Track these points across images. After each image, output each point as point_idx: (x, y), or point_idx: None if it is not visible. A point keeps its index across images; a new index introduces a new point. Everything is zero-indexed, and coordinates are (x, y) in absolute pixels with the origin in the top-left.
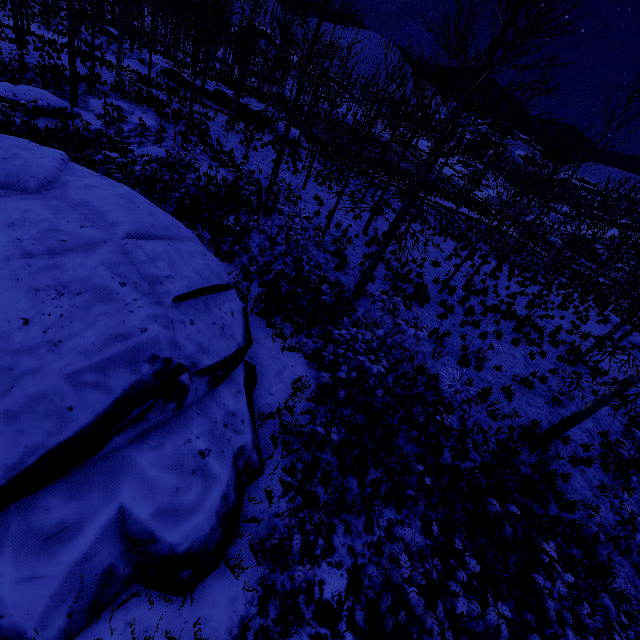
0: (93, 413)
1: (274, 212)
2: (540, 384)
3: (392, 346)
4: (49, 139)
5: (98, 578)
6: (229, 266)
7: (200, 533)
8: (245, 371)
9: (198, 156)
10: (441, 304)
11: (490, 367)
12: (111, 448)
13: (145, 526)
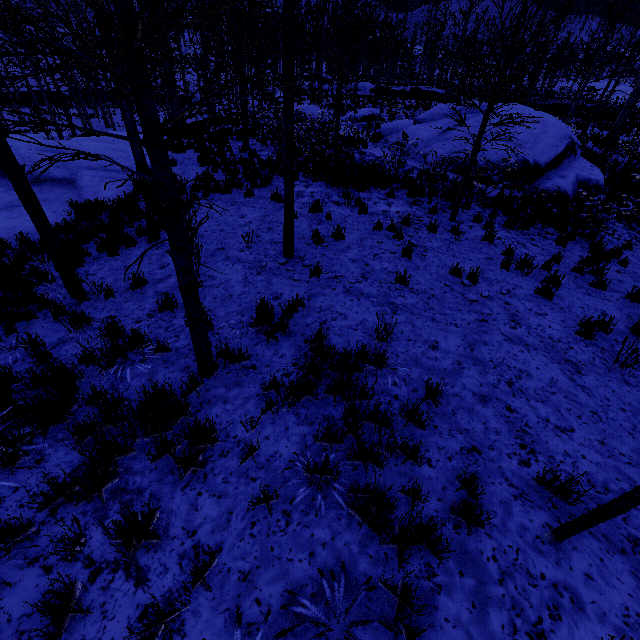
0: (562, 148)
1: None
2: None
3: None
4: None
5: (575, 191)
6: None
7: (602, 182)
8: None
9: None
10: None
11: None
12: (564, 163)
13: (586, 177)
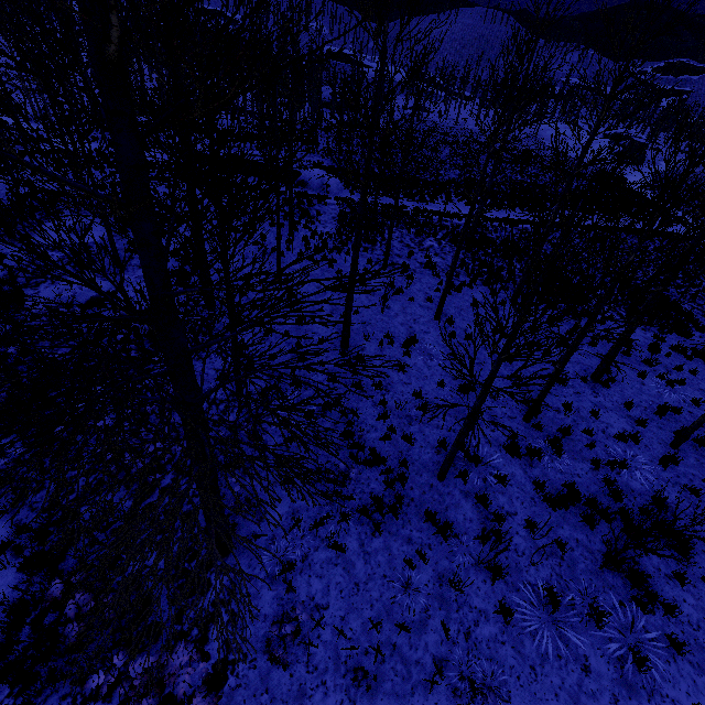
0: None
1: None
2: None
3: None
4: None
5: None
6: None
7: None
8: None
9: (134, 272)
10: (426, 518)
11: None
12: None
13: None
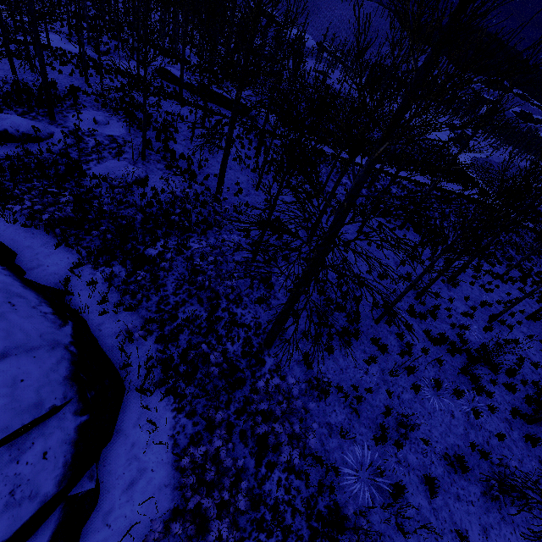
0: None
1: (212, 228)
2: (480, 460)
3: (275, 446)
4: (4, 171)
5: None
6: (131, 316)
7: None
8: (62, 517)
9: (155, 165)
10: (373, 341)
11: (416, 438)
12: None
13: None
